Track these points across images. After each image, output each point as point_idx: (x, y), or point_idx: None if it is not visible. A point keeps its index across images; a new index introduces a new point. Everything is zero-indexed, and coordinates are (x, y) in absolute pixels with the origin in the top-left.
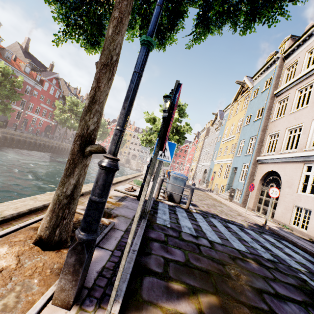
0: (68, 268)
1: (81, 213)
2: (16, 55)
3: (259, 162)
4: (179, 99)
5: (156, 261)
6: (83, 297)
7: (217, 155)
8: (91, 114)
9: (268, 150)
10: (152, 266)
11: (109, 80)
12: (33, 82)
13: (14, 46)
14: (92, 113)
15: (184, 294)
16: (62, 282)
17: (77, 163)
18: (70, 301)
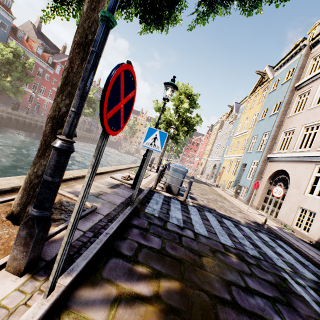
0: (20, 240)
1: (65, 195)
2: (28, 35)
3: (270, 160)
4: (191, 89)
5: (129, 246)
6: (38, 268)
7: (228, 150)
8: (63, 95)
9: (280, 148)
10: (123, 249)
11: (83, 60)
12: (45, 64)
13: (27, 25)
14: (64, 94)
15: (146, 277)
16: (15, 252)
17: (49, 144)
18: (21, 270)
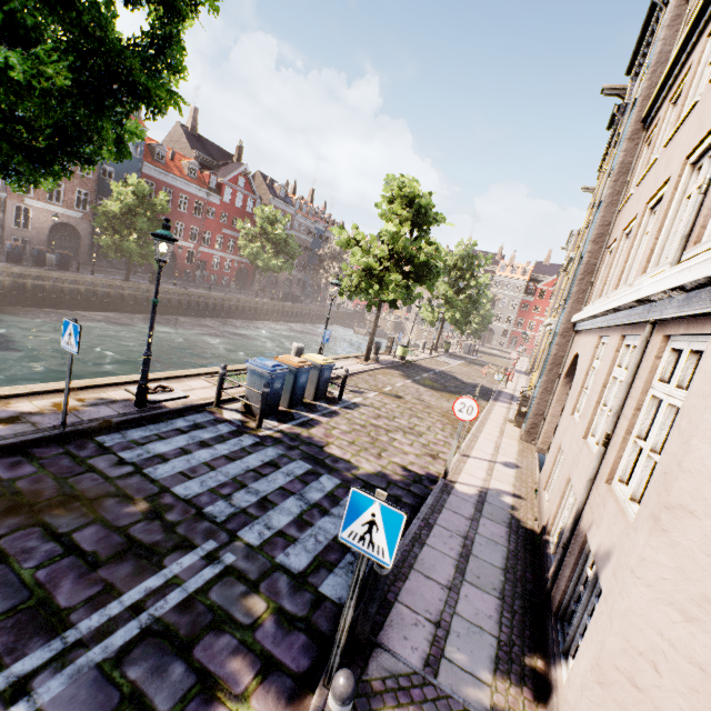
0: None
1: None
2: (173, 149)
3: (574, 330)
4: (412, 184)
5: None
6: None
7: None
8: None
9: None
10: None
11: None
12: (204, 192)
13: (175, 131)
14: None
15: None
16: None
17: None
18: None
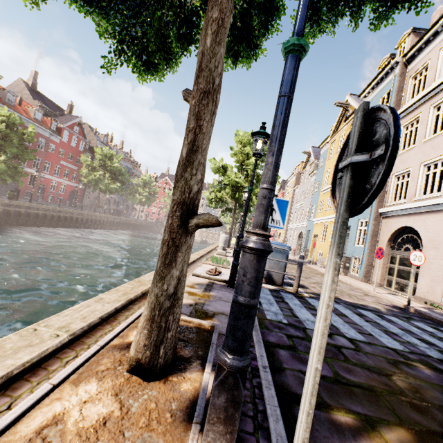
0: (217, 414)
1: None
2: (21, 96)
3: (384, 216)
4: None
5: (296, 380)
6: None
7: (317, 211)
8: (193, 168)
9: (394, 198)
10: (295, 388)
11: (212, 114)
12: (47, 132)
13: (17, 84)
14: (194, 166)
15: (359, 431)
16: (210, 437)
17: (179, 244)
18: None
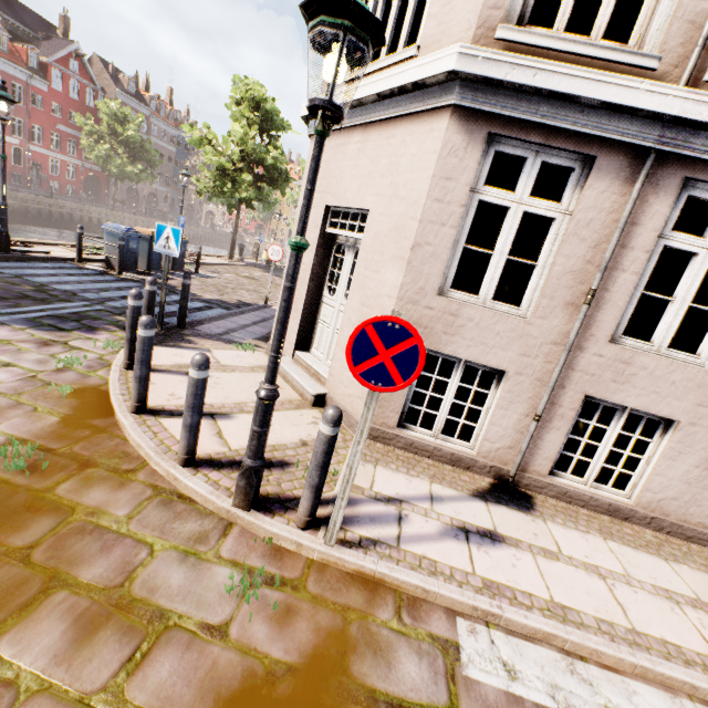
0: None
1: None
2: None
3: None
4: (257, 88)
5: None
6: None
7: None
8: None
9: None
10: None
11: None
12: (22, 72)
13: None
14: None
15: None
16: None
17: None
18: None
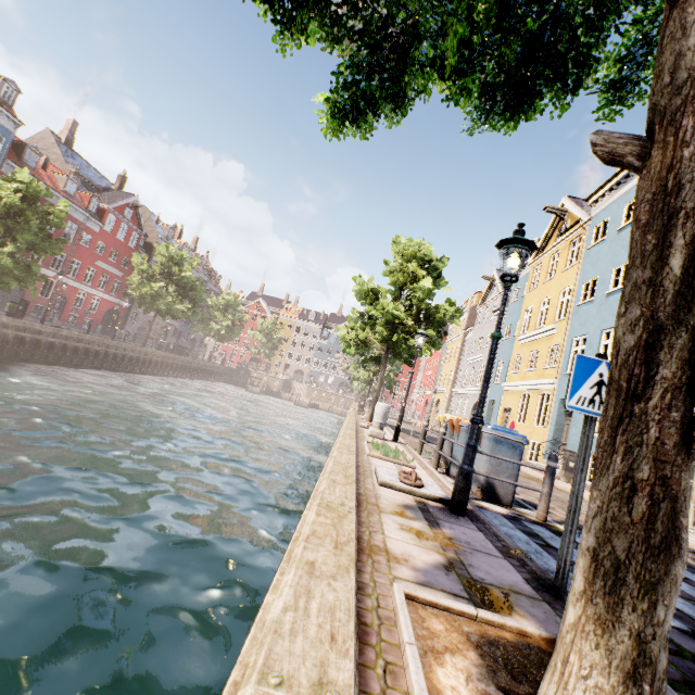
0: None
1: (450, 609)
2: (48, 156)
3: None
4: (430, 248)
5: None
6: None
7: (509, 370)
8: None
9: None
10: None
11: None
12: (82, 214)
13: (42, 138)
14: None
15: None
16: None
17: (678, 493)
18: None
